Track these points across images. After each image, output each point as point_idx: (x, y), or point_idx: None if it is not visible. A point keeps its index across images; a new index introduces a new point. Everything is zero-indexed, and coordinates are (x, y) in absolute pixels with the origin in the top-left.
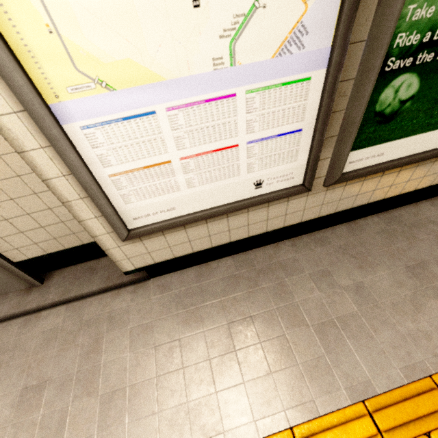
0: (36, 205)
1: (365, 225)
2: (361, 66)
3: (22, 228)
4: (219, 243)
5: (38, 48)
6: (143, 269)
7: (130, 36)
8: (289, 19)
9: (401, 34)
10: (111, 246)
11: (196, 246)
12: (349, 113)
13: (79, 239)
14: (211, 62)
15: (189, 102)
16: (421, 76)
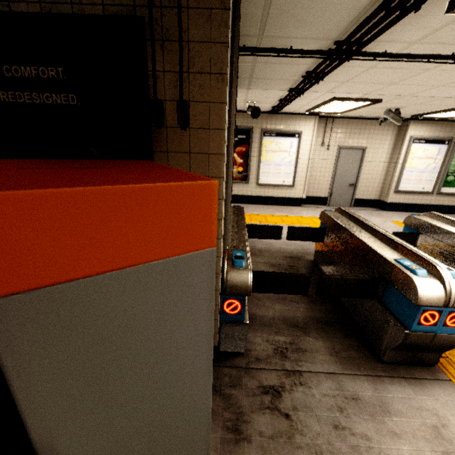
0: (371, 186)
1: (446, 215)
2: (443, 173)
3: (364, 190)
4: (408, 203)
5: (407, 163)
6: (390, 203)
7: (416, 164)
8: (434, 166)
9: (449, 170)
10: (391, 193)
11: (404, 201)
12: (441, 179)
13: (370, 197)
14: (423, 168)
15: (418, 172)
16: (454, 177)
